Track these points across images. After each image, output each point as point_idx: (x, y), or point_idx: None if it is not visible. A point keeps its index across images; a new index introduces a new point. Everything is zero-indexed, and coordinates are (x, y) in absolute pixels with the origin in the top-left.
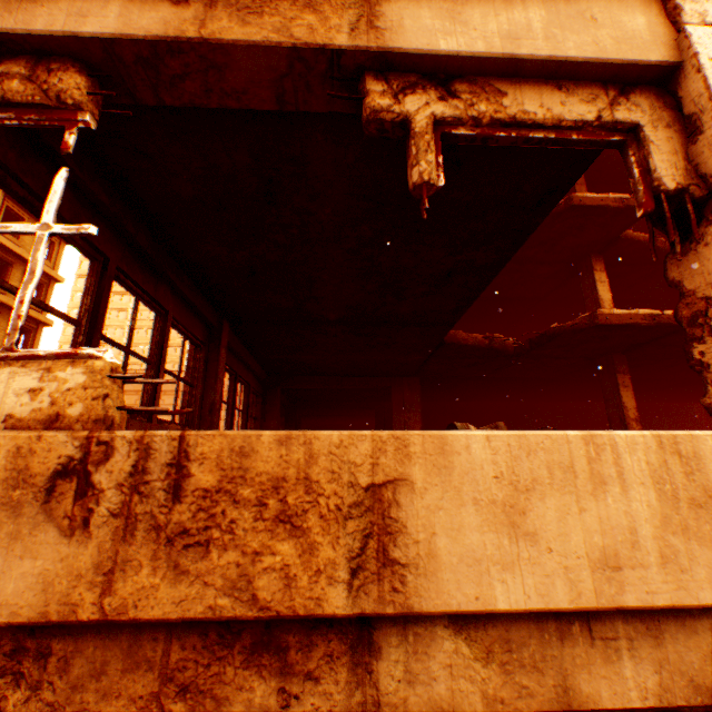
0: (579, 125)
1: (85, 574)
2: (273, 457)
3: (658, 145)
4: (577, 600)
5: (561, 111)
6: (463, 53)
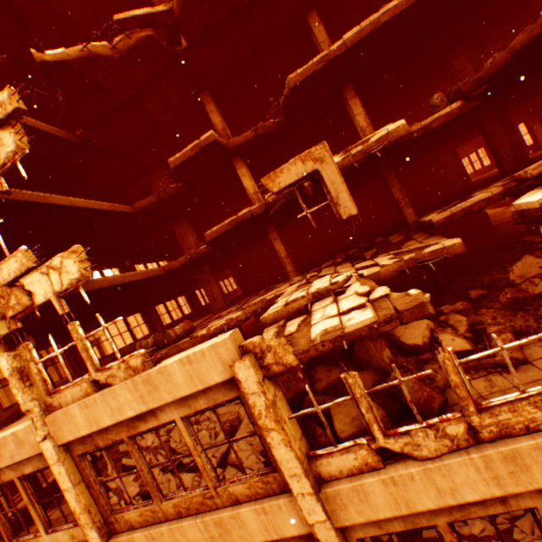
0: None
1: None
2: None
3: None
4: (11, 462)
5: None
6: None
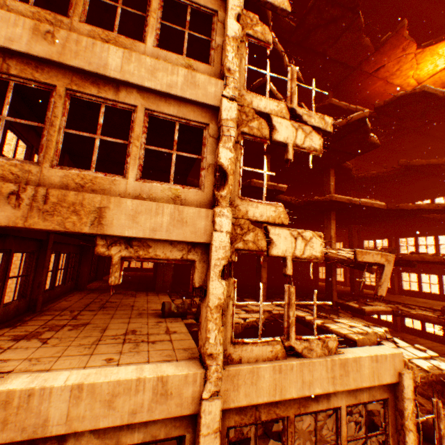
0: (175, 259)
1: None
2: (39, 394)
3: (199, 269)
4: (123, 422)
5: (170, 254)
6: (134, 236)
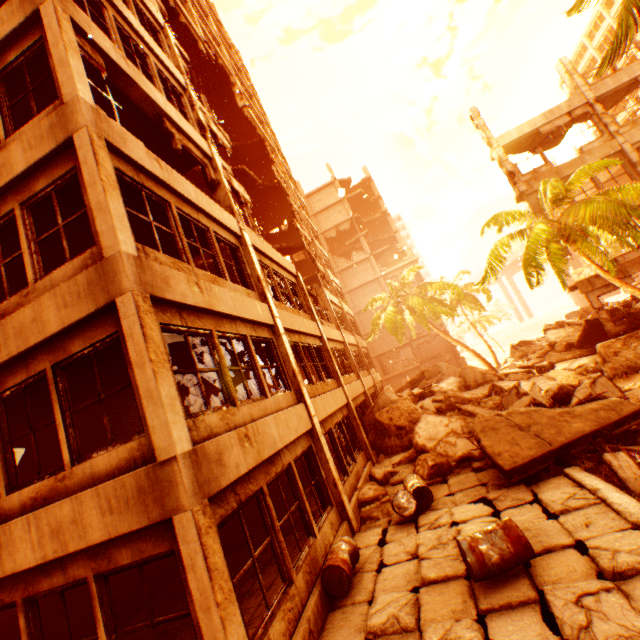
0: (200, 158)
1: (166, 178)
2: (182, 179)
3: (211, 171)
4: (218, 219)
5: (197, 154)
6: (183, 129)
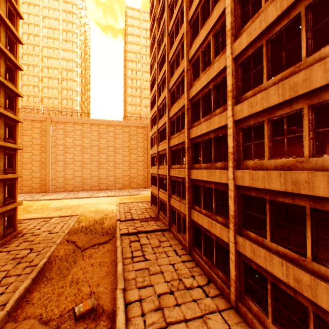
0: None
1: None
2: None
3: None
4: None
5: None
6: None
